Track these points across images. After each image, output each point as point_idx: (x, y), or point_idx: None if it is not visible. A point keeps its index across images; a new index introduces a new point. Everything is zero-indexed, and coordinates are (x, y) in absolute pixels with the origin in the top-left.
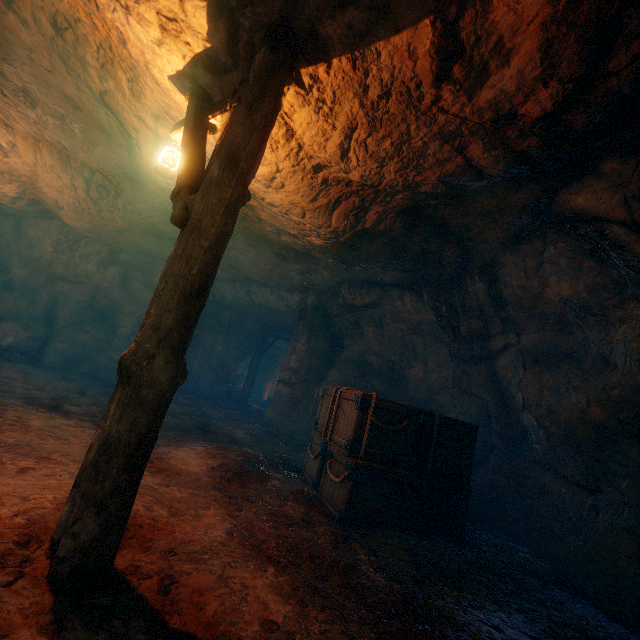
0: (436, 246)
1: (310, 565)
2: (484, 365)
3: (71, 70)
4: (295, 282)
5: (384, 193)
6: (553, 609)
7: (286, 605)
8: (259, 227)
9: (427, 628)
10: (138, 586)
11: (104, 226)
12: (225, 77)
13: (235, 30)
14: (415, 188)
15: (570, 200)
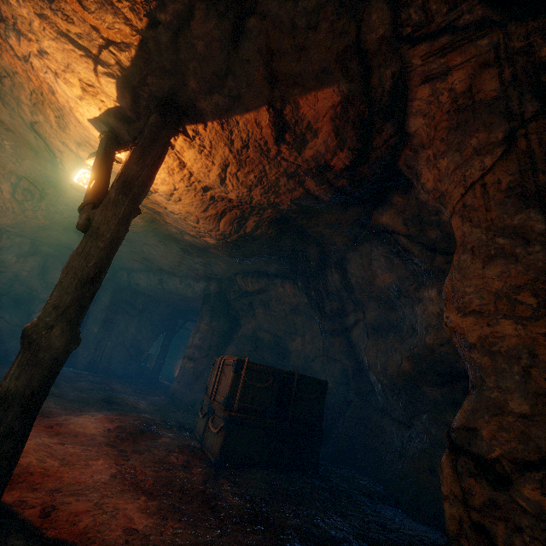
0: (302, 246)
1: (179, 494)
2: (343, 336)
3: (6, 104)
4: (200, 272)
5: (258, 208)
6: (371, 515)
7: (149, 519)
8: (166, 228)
9: (261, 528)
10: (22, 513)
11: (27, 223)
12: (131, 125)
13: (137, 98)
14: (277, 206)
15: (379, 218)
